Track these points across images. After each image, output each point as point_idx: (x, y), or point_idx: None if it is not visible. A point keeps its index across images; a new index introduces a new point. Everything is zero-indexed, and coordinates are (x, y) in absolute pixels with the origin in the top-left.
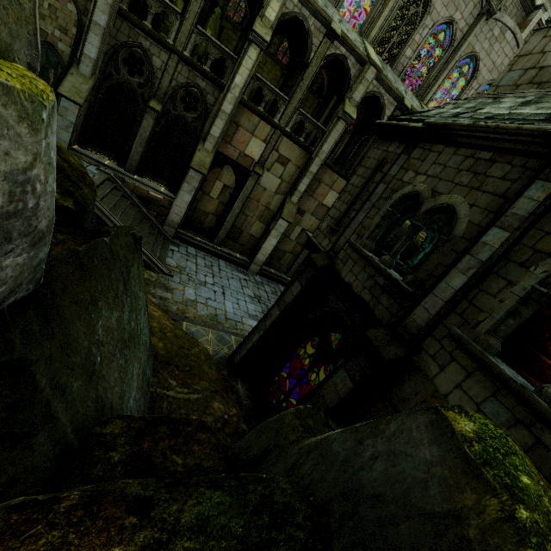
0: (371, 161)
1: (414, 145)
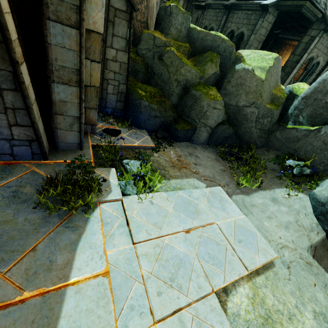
0: (194, 19)
1: (204, 11)
